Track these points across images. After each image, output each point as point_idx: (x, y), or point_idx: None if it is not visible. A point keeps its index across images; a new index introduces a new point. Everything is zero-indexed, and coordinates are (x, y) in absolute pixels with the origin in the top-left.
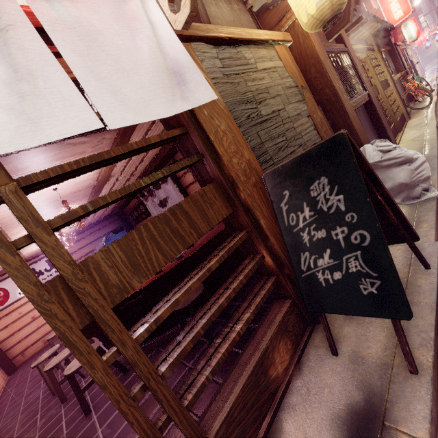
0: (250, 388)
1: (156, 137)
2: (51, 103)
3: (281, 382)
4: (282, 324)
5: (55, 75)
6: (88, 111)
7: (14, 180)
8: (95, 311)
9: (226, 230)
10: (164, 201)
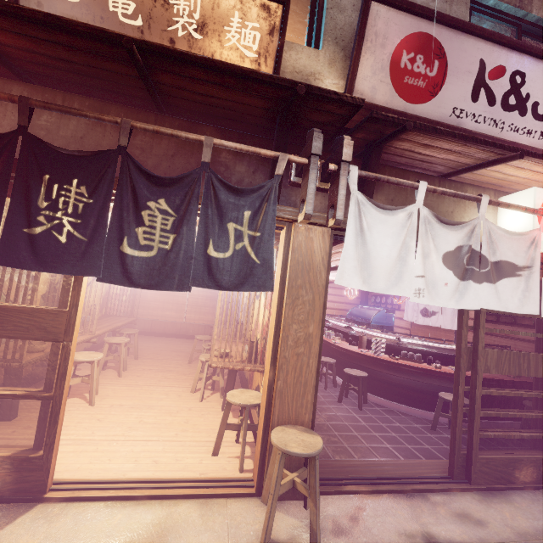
0: (503, 463)
1: (539, 316)
2: (530, 301)
3: (517, 484)
4: (538, 460)
5: (536, 291)
6: (538, 307)
7: (486, 309)
8: (478, 369)
9: (506, 381)
10: (427, 311)
